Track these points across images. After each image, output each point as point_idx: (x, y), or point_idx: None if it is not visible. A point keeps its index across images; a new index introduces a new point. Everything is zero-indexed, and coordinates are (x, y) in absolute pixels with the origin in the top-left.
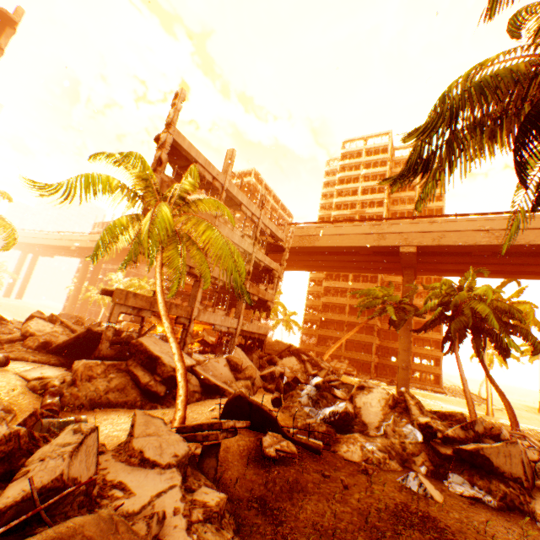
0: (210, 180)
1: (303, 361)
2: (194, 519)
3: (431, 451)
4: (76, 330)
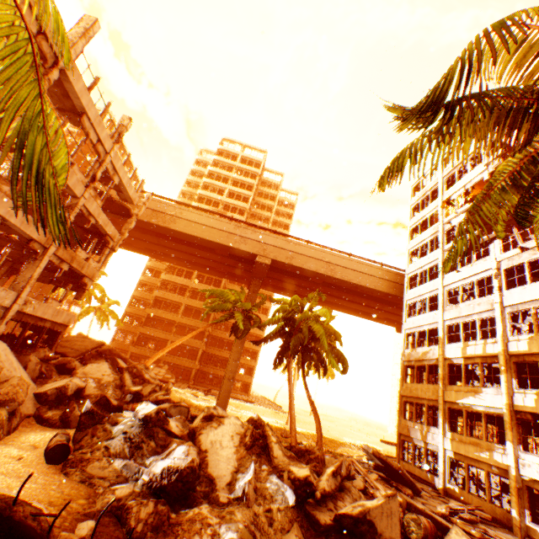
0: (32, 29)
1: (120, 369)
2: None
3: (306, 521)
4: None
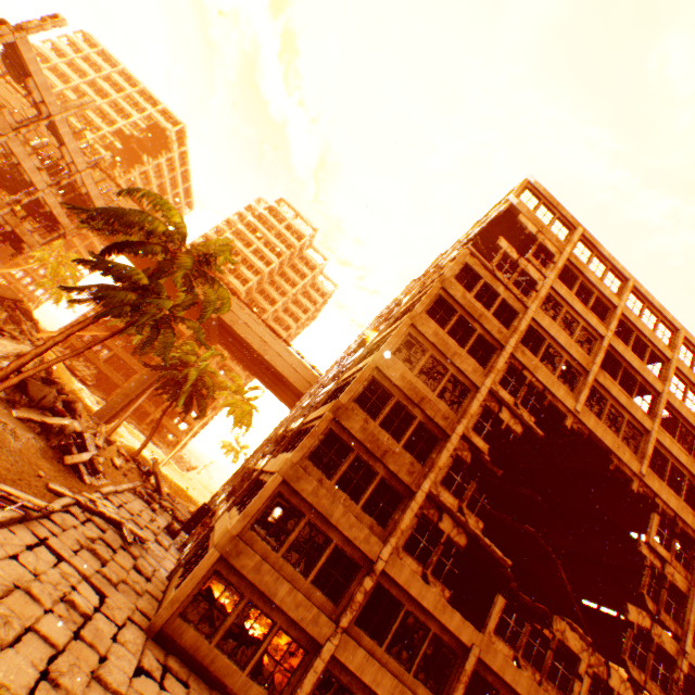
0: (37, 101)
1: (7, 311)
2: None
3: None
4: None
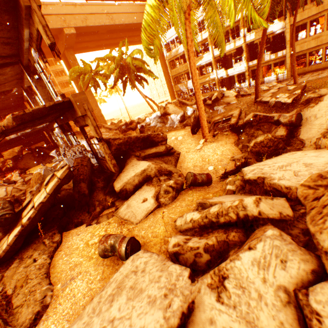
0: None
1: None
2: None
3: (207, 106)
4: None
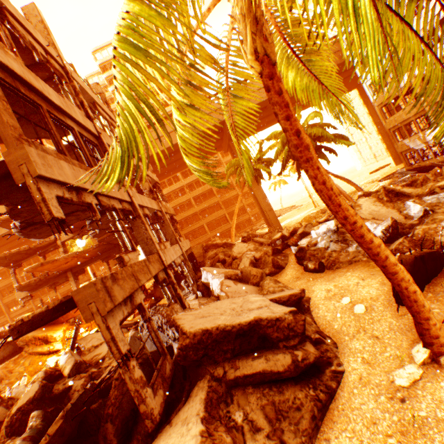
0: (44, 55)
1: (245, 241)
2: None
3: None
4: None
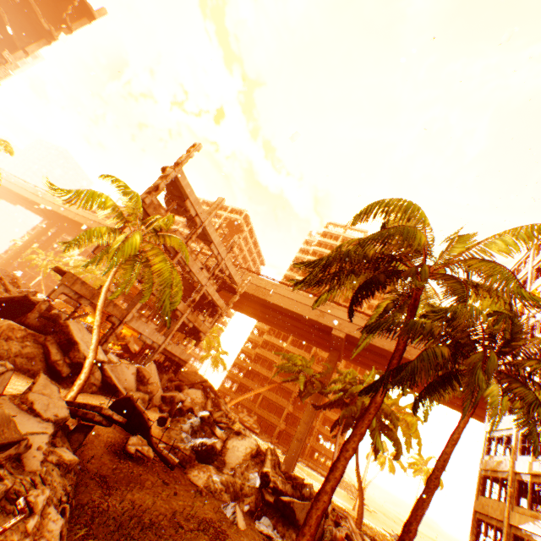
0: (193, 215)
1: (207, 397)
2: (50, 459)
3: (260, 496)
4: (11, 290)
